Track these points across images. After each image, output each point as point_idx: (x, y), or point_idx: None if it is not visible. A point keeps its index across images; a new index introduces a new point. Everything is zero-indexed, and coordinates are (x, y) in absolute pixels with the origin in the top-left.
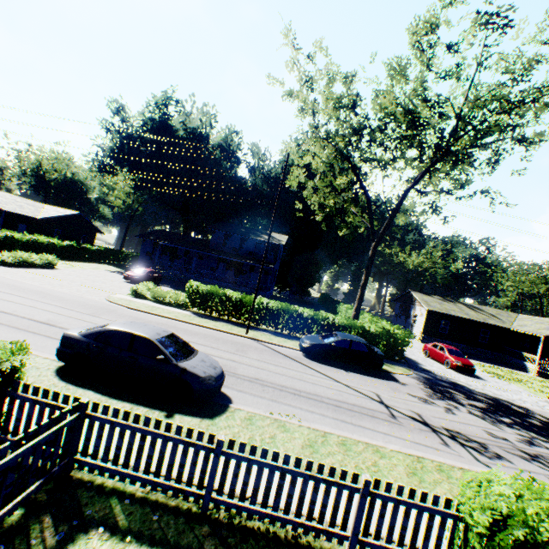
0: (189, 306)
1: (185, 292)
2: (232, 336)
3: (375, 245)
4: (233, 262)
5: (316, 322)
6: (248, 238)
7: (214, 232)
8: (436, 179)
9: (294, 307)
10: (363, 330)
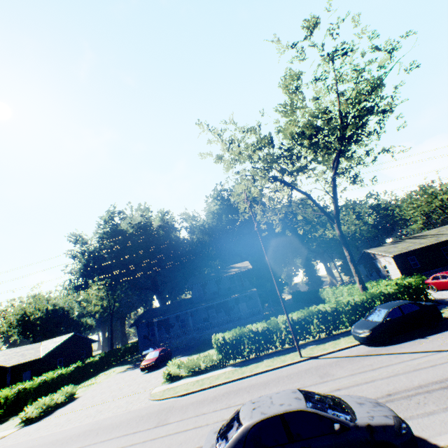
0: (225, 361)
1: (199, 352)
2: (294, 366)
3: (337, 224)
4: (219, 303)
5: (341, 310)
6: (220, 277)
7: (191, 288)
8: (345, 160)
9: (315, 308)
10: (383, 295)
